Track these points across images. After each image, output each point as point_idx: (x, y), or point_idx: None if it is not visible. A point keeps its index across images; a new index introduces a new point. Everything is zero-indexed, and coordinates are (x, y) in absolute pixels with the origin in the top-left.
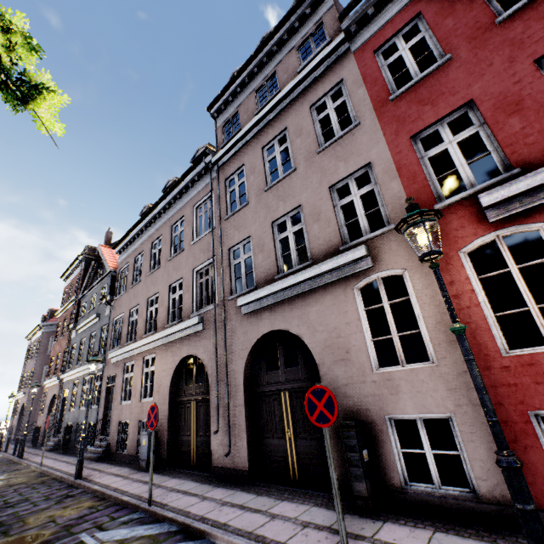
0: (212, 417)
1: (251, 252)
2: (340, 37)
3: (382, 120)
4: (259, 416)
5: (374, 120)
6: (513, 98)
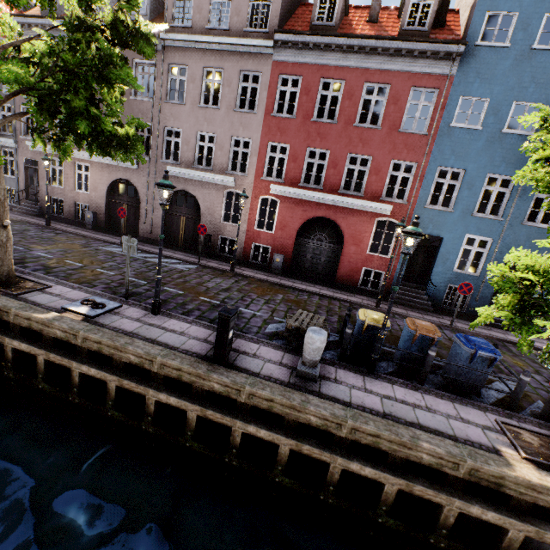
0: (141, 216)
1: (180, 140)
2: (271, 44)
3: (264, 122)
4: (168, 223)
5: (262, 118)
6: (297, 156)
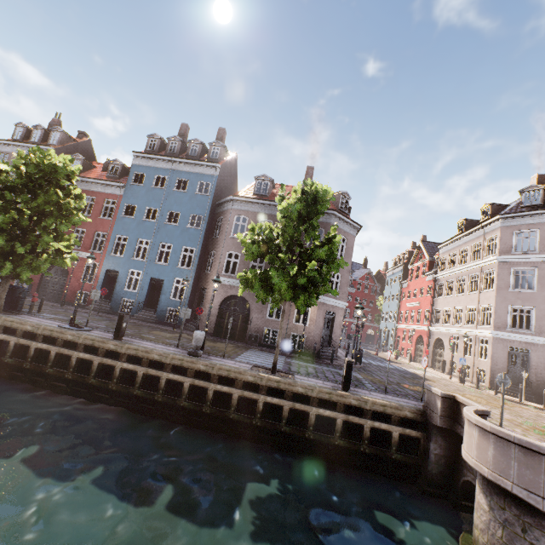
0: None
1: None
2: None
3: None
4: None
5: None
6: None
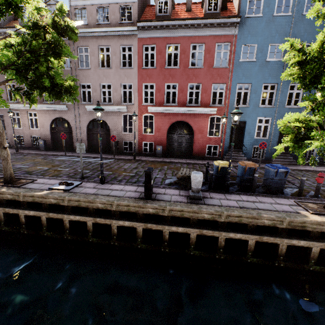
0: (73, 138)
1: (90, 90)
2: (135, 28)
3: (139, 72)
4: (91, 139)
5: (137, 71)
6: (160, 89)
